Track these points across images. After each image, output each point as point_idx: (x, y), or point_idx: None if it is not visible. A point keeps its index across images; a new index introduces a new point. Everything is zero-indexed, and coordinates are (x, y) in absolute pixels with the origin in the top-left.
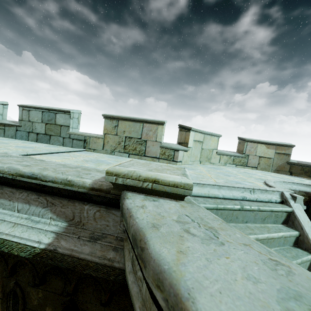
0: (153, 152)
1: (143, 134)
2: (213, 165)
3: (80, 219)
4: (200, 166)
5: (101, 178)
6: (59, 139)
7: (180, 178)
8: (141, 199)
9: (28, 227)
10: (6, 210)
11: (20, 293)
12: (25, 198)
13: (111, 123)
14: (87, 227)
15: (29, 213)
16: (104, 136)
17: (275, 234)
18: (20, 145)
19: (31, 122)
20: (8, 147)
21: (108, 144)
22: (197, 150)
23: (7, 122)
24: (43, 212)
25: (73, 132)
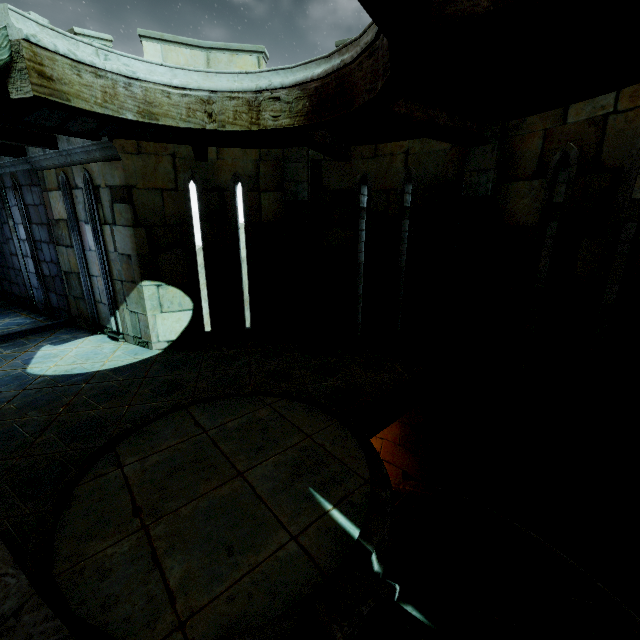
0: None
1: None
2: None
3: None
4: None
5: None
6: None
7: None
8: None
9: None
10: None
11: None
12: None
13: None
14: None
15: None
16: None
17: None
18: None
19: None
20: None
21: None
22: None
23: None
24: None
25: None
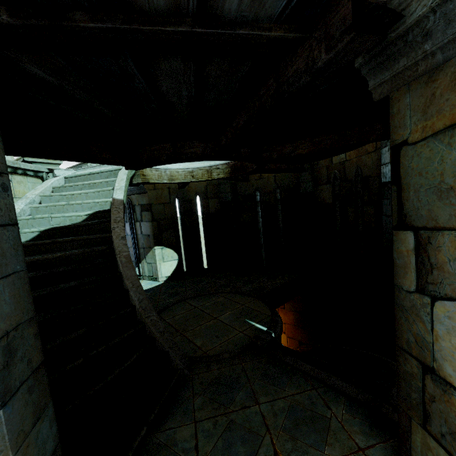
0: None
1: None
2: None
3: None
4: None
5: None
6: None
7: None
8: None
9: None
10: None
11: None
12: None
13: None
14: None
15: None
16: None
17: (98, 180)
18: None
19: None
20: None
21: None
22: None
23: None
24: None
25: None
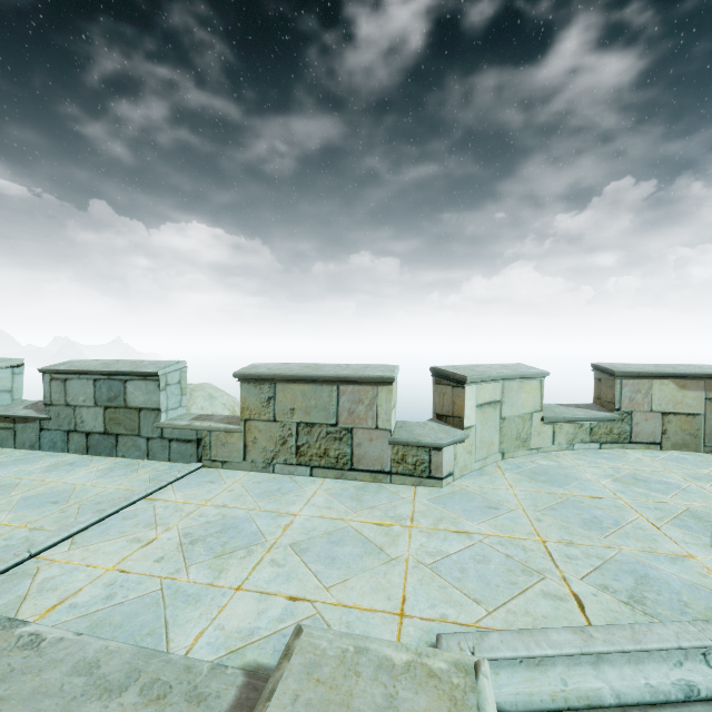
0: (373, 459)
1: (340, 414)
2: (538, 459)
3: None
4: (505, 474)
5: None
6: (137, 443)
7: None
8: None
9: None
10: None
11: None
12: None
13: (257, 391)
14: None
15: None
16: (244, 426)
17: None
18: (35, 491)
19: (72, 407)
20: None
21: (256, 446)
22: (490, 426)
23: (19, 412)
24: None
25: (168, 423)
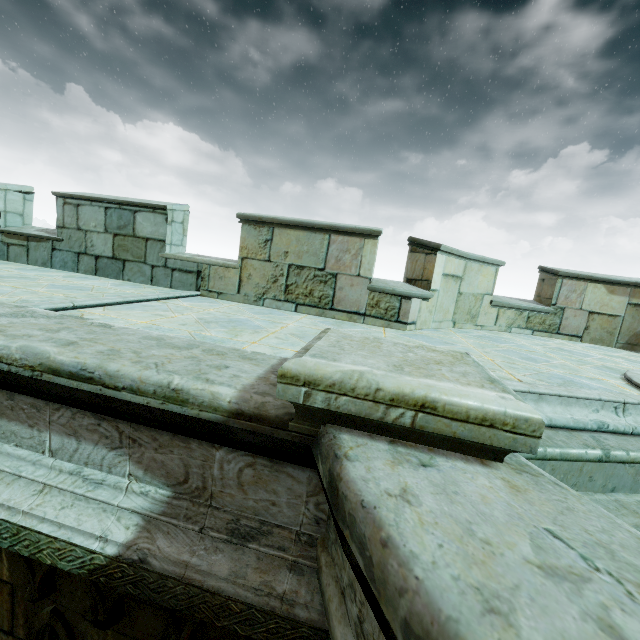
0: (351, 302)
1: (328, 260)
2: (482, 332)
3: (203, 484)
4: (456, 333)
5: (257, 382)
6: (142, 270)
7: (499, 398)
8: (387, 462)
9: (76, 496)
10: (23, 450)
11: (65, 635)
12: (67, 422)
13: (256, 233)
14: (220, 503)
15: (78, 459)
16: (241, 263)
17: None
18: (59, 283)
19: (84, 231)
20: (32, 289)
21: (250, 282)
22: (449, 296)
23: (32, 232)
24: (110, 459)
25: (172, 254)
